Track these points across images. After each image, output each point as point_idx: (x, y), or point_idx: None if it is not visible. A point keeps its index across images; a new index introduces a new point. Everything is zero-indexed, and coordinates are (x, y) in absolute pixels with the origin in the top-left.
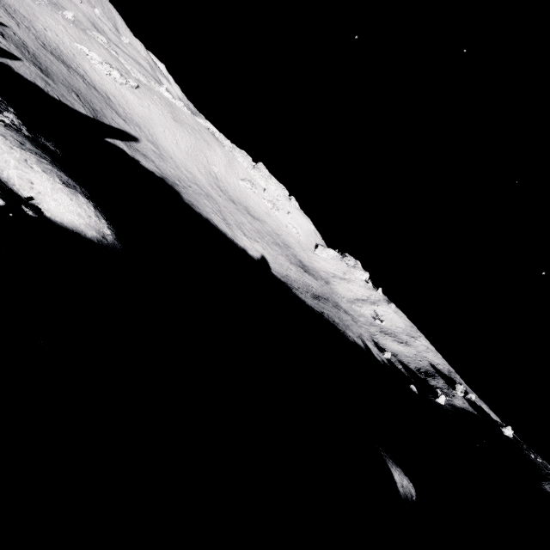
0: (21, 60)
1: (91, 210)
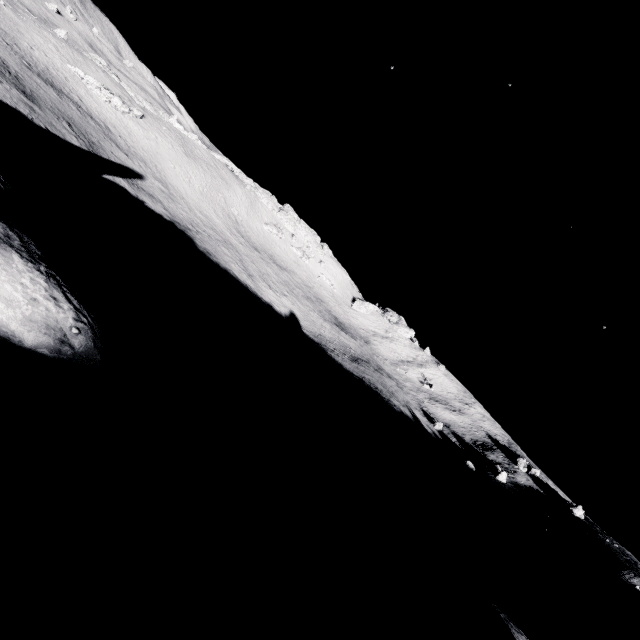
0: (0, 82)
1: (39, 284)
